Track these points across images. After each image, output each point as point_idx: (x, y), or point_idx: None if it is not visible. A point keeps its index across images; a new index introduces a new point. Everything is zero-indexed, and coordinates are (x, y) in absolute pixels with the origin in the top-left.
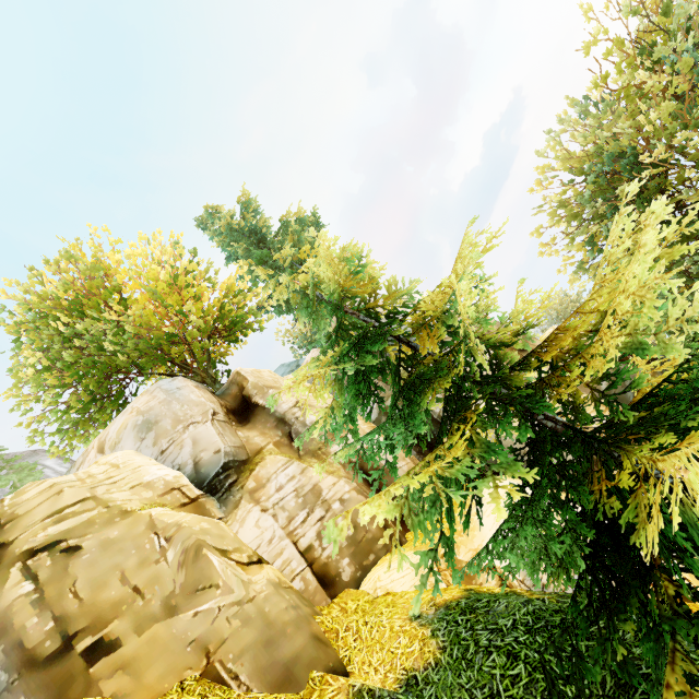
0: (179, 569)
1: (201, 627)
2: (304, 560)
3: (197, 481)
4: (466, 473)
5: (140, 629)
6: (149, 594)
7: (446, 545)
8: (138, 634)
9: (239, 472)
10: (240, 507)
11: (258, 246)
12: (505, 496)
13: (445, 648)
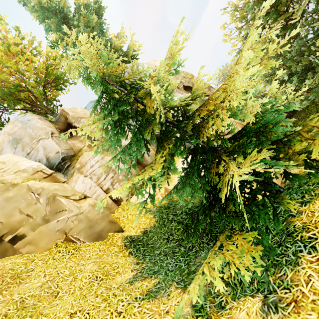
0: (47, 206)
1: (61, 225)
2: (106, 194)
3: (49, 166)
4: (158, 173)
5: (33, 229)
6: (34, 216)
7: (151, 198)
8: (33, 231)
9: (71, 160)
10: (74, 176)
11: (63, 22)
12: (188, 164)
13: (157, 221)
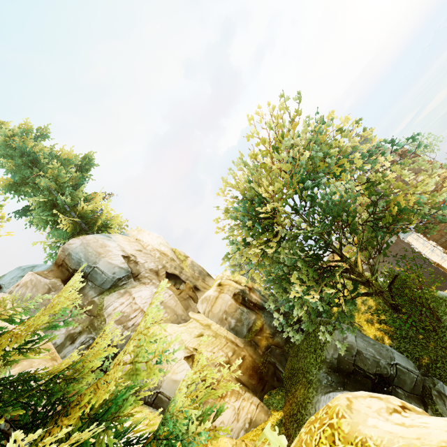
0: None
1: None
2: None
3: None
4: None
5: None
6: None
7: None
8: None
9: None
10: None
11: (29, 165)
12: None
13: None
